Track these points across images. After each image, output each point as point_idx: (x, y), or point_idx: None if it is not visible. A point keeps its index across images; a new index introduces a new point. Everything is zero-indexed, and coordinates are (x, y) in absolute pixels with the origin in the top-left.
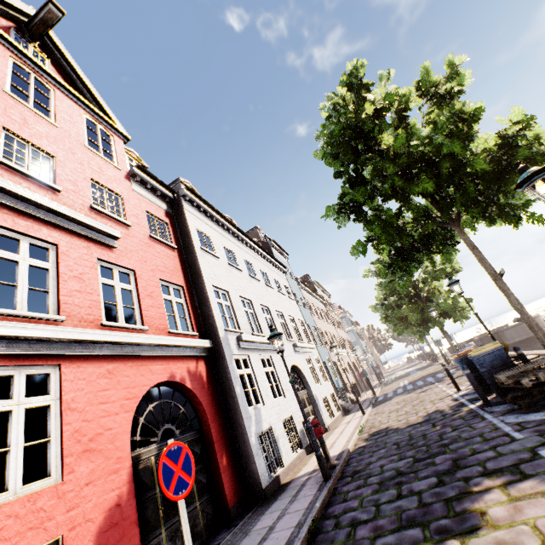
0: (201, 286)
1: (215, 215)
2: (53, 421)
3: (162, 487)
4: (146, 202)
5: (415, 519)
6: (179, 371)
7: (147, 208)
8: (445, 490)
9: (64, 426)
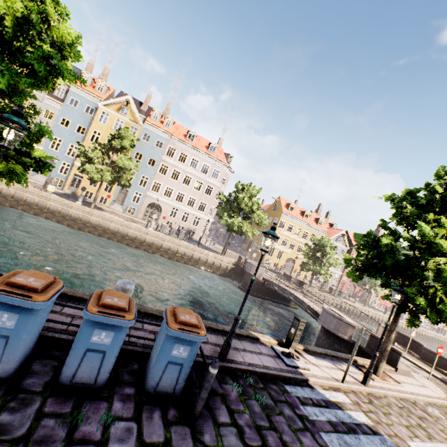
0: None
1: None
2: None
3: None
4: None
5: None
6: None
7: None
8: None
9: None
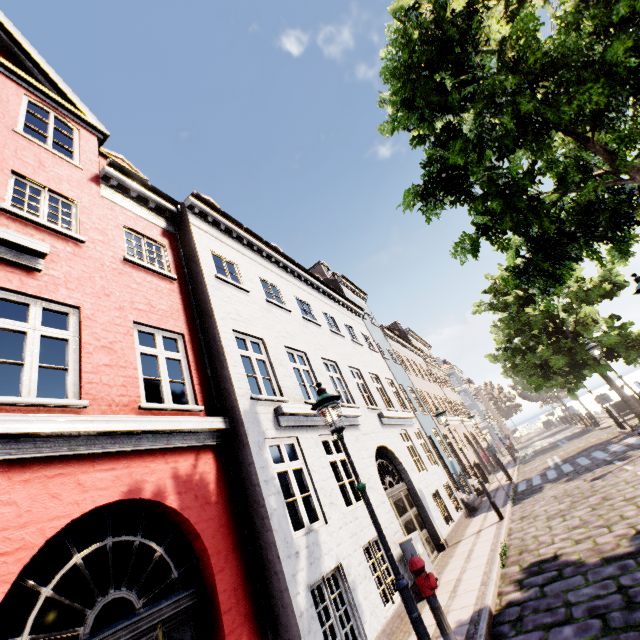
0: (212, 331)
1: (245, 236)
2: None
3: None
4: (126, 214)
5: None
6: (152, 478)
7: (127, 222)
8: None
9: None
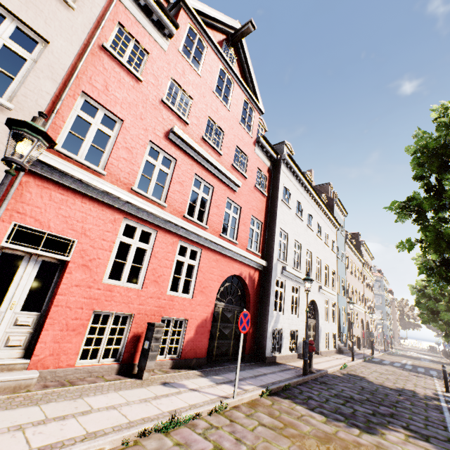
0: (273, 226)
1: (299, 176)
2: (194, 272)
3: (238, 324)
4: (259, 161)
5: (344, 414)
6: (245, 272)
7: (259, 165)
8: (372, 418)
9: (197, 277)
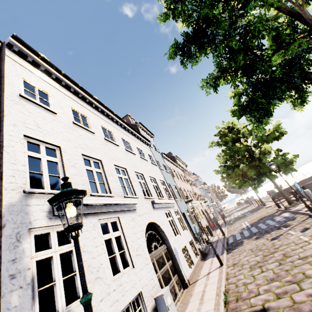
0: None
1: (63, 80)
2: None
3: None
4: None
5: None
6: None
7: None
8: None
9: None
